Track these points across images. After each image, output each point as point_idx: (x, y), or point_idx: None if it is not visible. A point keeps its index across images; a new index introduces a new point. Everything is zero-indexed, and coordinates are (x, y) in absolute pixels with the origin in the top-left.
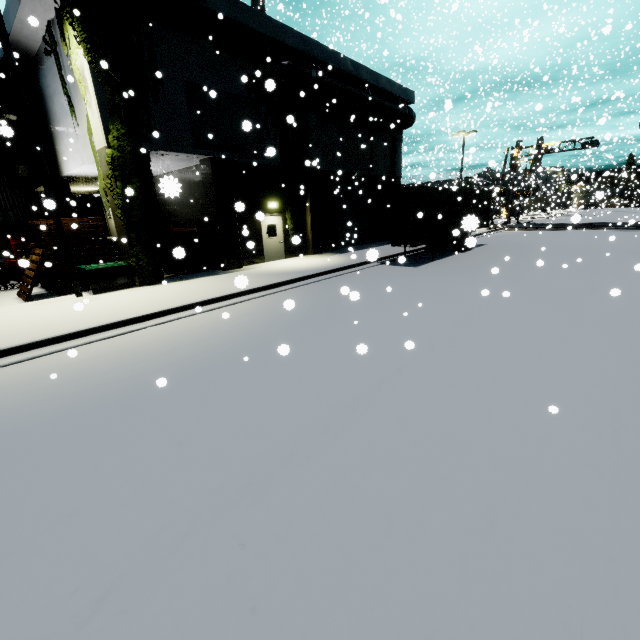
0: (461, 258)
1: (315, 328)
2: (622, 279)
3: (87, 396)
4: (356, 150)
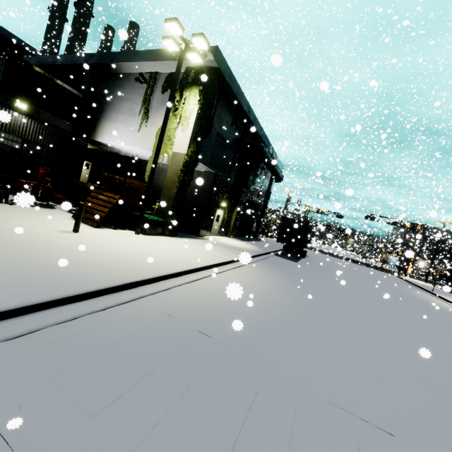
0: (309, 262)
1: (313, 292)
2: (393, 293)
3: (278, 312)
4: (256, 186)
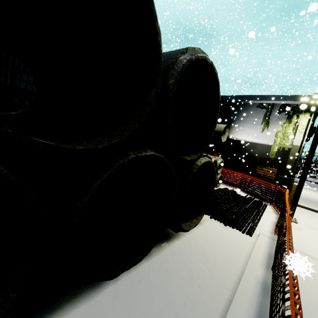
0: None
1: None
2: None
3: None
4: None
